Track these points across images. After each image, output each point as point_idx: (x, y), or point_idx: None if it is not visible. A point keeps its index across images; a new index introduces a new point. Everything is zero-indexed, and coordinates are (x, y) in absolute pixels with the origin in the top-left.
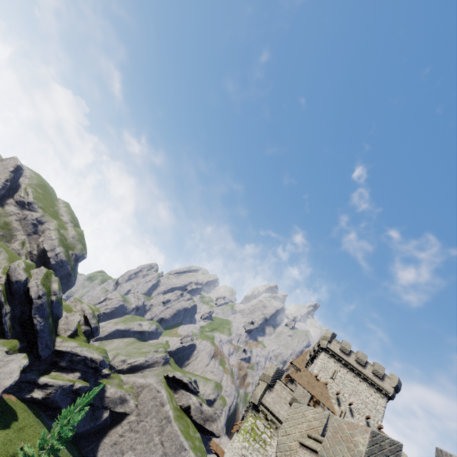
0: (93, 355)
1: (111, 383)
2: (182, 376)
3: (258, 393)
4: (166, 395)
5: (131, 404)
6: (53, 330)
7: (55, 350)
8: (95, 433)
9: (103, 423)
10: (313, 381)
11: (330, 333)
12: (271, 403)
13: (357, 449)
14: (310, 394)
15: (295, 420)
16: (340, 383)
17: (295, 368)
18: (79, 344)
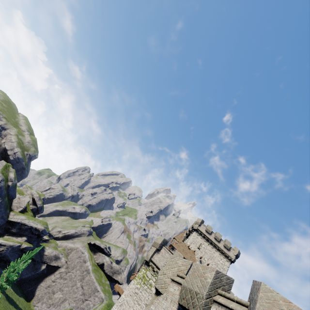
0: (37, 226)
1: (49, 246)
2: (100, 243)
3: (149, 254)
4: (87, 256)
5: (62, 260)
6: (8, 206)
7: (8, 220)
8: (34, 279)
9: (41, 272)
10: (186, 249)
11: (201, 220)
12: (158, 261)
13: (206, 281)
14: (184, 257)
15: (170, 265)
16: (203, 251)
17: (176, 241)
18: (27, 217)
